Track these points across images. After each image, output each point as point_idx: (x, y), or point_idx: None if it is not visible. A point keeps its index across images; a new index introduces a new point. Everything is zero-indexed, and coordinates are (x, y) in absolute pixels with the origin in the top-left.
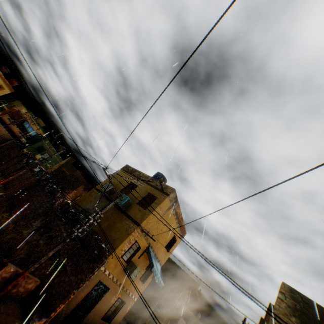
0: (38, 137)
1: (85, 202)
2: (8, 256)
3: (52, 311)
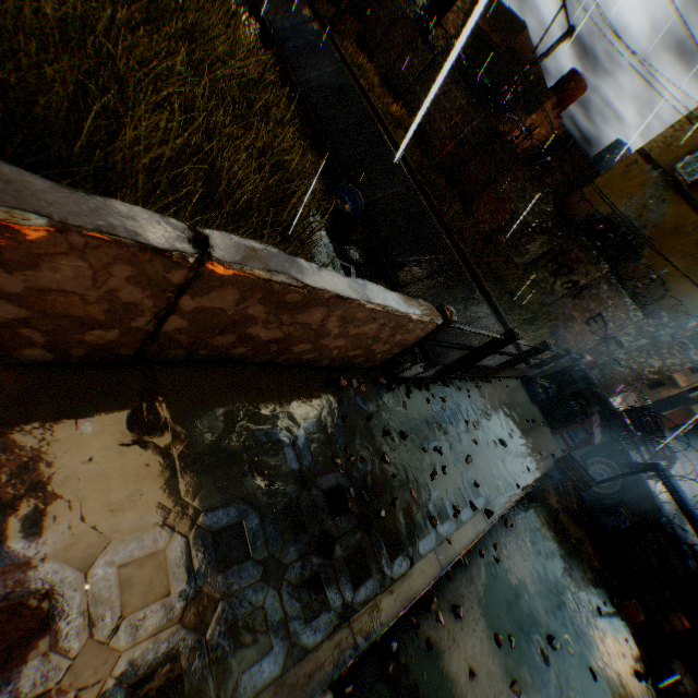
0: None
1: (612, 195)
2: (537, 319)
3: (610, 393)
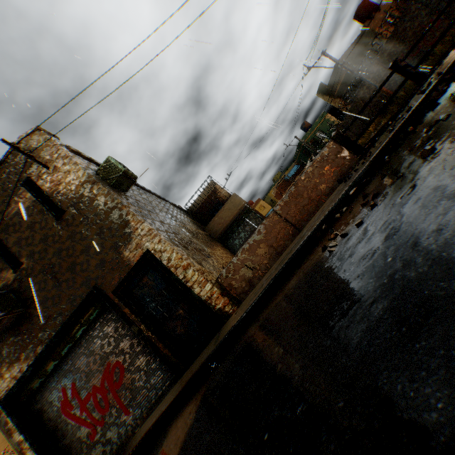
0: (300, 155)
1: None
2: None
3: None
